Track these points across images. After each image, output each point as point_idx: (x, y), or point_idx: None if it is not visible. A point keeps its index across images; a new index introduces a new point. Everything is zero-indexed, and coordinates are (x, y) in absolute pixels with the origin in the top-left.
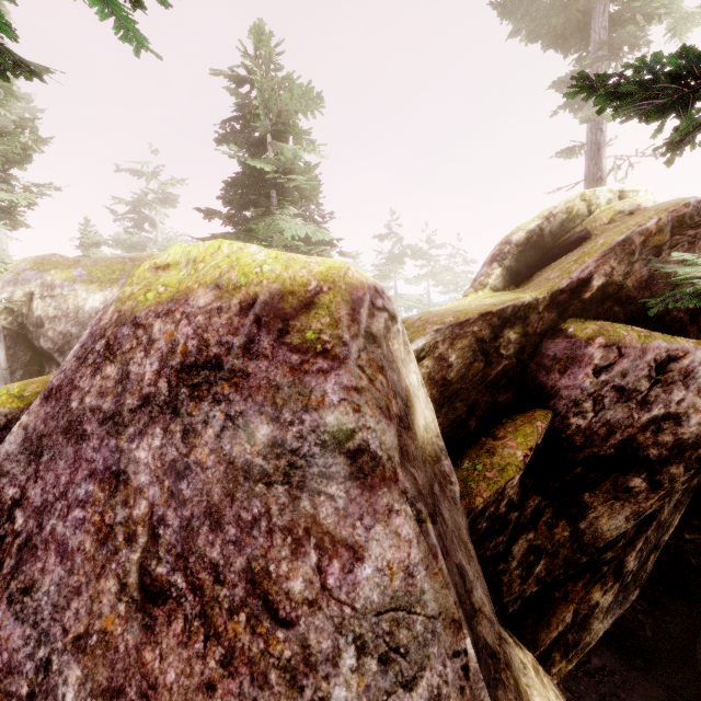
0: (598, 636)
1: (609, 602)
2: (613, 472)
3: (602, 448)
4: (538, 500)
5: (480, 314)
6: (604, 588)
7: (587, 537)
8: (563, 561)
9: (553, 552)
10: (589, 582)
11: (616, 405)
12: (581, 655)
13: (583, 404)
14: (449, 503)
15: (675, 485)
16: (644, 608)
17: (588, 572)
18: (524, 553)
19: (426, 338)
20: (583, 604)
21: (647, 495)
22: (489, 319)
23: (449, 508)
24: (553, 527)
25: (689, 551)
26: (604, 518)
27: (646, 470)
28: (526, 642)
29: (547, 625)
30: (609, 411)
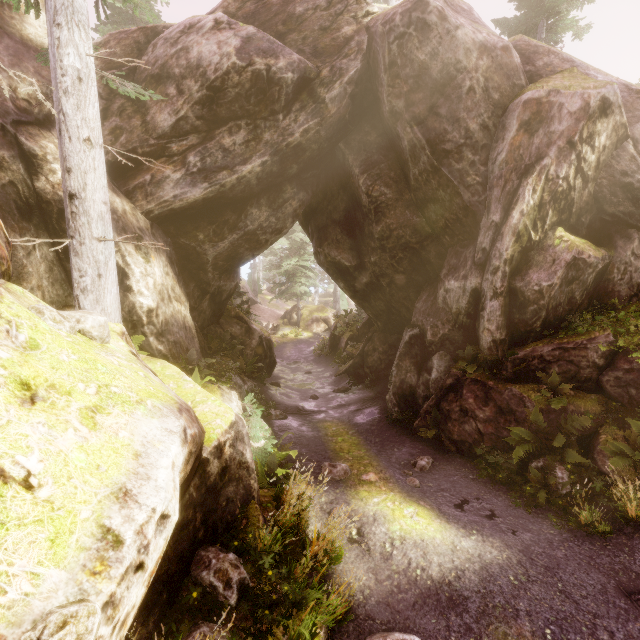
0: (169, 195)
1: (178, 178)
2: (160, 85)
3: (153, 70)
4: (123, 101)
5: (139, 28)
6: (174, 169)
7: (151, 126)
8: (138, 138)
9: (131, 131)
10: (165, 163)
11: (162, 46)
12: (157, 202)
13: (149, 49)
14: (27, 52)
15: (192, 93)
16: (384, 350)
17: (164, 157)
18: (113, 128)
19: (104, 38)
20: (159, 173)
21: (178, 99)
22: (145, 31)
23: (22, 50)
24: (132, 118)
25: (379, 275)
26: (158, 114)
27: (175, 82)
28: (120, 184)
29: (134, 179)
30: (158, 50)
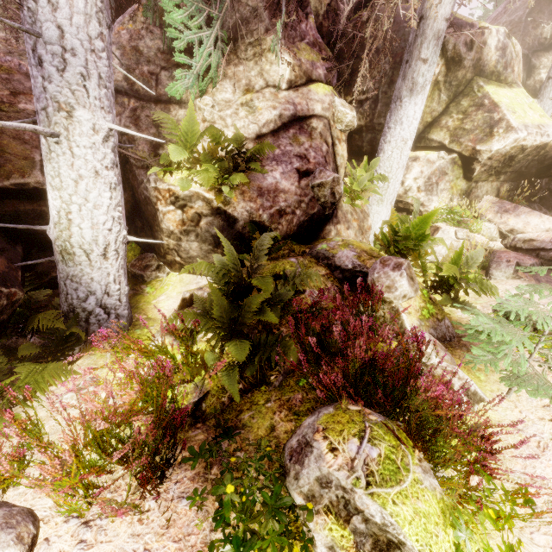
0: None
1: None
2: None
3: None
4: None
5: None
6: None
7: None
8: None
9: None
10: None
11: None
12: None
13: None
14: None
15: None
16: None
17: None
18: None
19: None
20: None
21: None
22: None
23: None
24: None
25: None
26: None
27: None
28: None
29: None
30: None
